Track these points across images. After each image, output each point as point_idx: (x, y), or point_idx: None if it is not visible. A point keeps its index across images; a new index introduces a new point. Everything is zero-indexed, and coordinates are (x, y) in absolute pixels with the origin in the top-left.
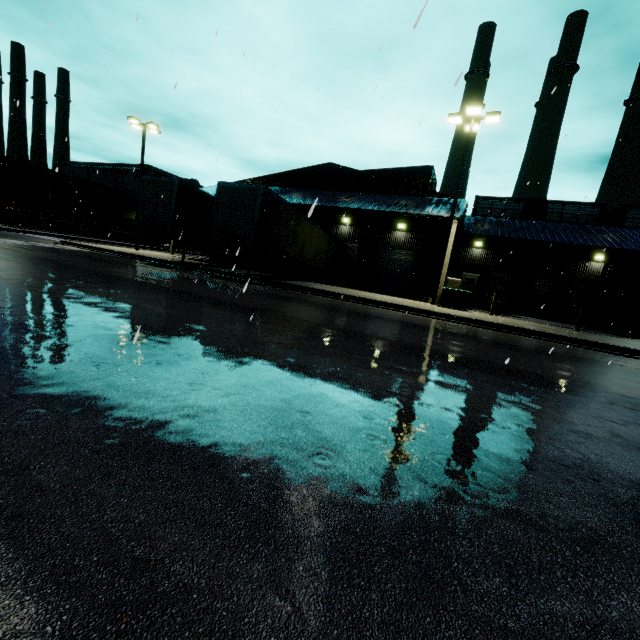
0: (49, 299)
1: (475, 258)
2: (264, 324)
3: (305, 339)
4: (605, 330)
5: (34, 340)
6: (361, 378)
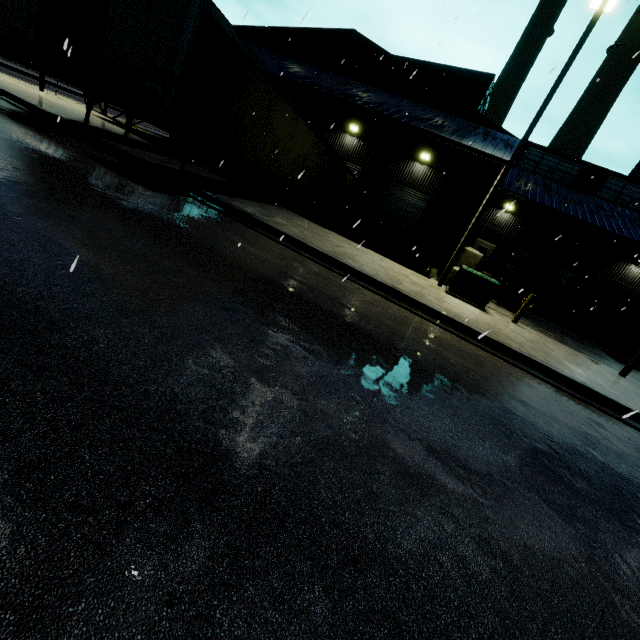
0: None
1: (498, 224)
2: None
3: None
4: (621, 355)
5: None
6: None
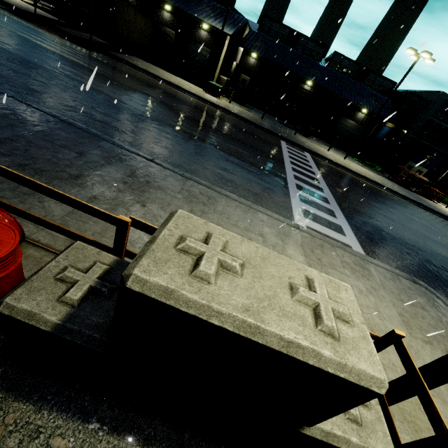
0: (1, 47)
1: (250, 65)
2: (100, 80)
3: (116, 90)
4: (291, 125)
5: (24, 69)
6: (129, 104)
